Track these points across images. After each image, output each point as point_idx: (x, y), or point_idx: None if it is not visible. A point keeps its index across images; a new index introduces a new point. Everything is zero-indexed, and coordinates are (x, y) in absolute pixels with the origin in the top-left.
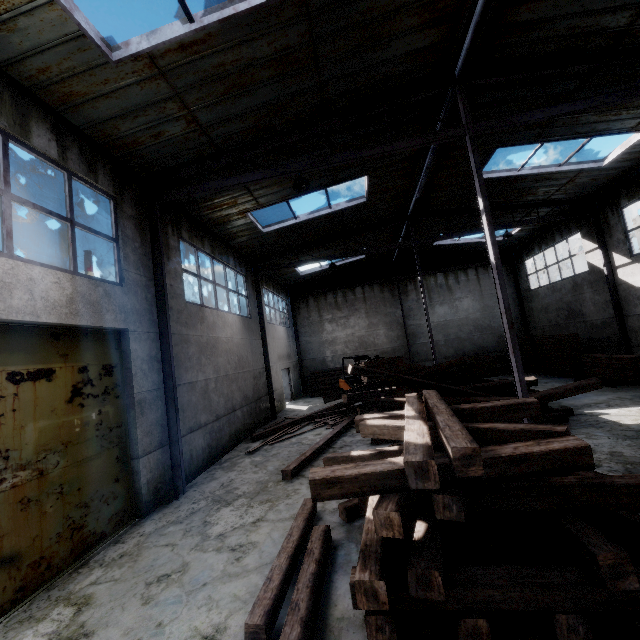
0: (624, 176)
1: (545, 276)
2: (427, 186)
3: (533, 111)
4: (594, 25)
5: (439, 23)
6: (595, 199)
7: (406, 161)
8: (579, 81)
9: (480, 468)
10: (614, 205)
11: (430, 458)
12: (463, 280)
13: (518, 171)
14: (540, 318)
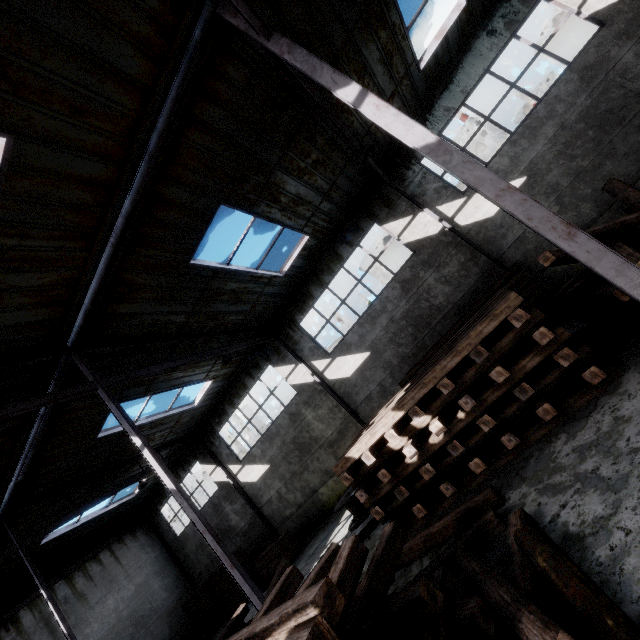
0: (209, 411)
1: (176, 524)
2: (33, 461)
3: (149, 367)
4: (168, 320)
5: (52, 305)
6: (197, 432)
7: (3, 435)
8: (167, 351)
9: (340, 596)
10: (212, 431)
11: (314, 618)
12: (97, 571)
13: (135, 422)
14: (200, 559)
